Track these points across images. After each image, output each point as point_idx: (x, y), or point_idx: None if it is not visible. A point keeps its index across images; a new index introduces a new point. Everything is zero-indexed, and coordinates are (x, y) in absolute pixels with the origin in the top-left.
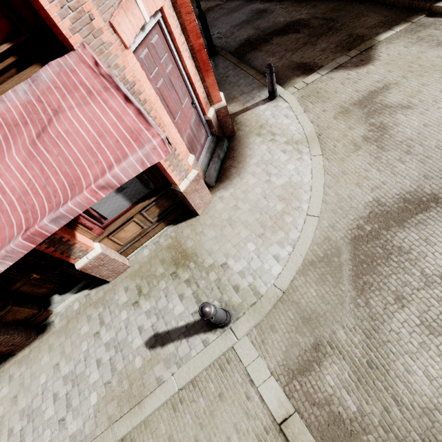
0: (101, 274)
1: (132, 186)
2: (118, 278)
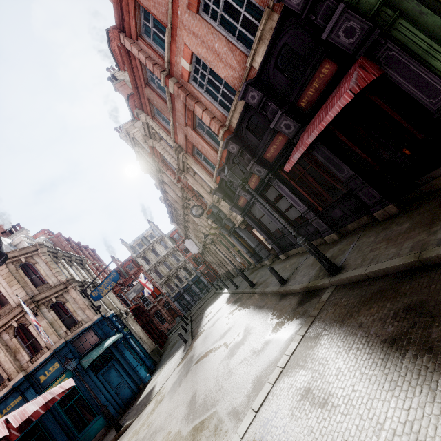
0: None
1: None
2: None
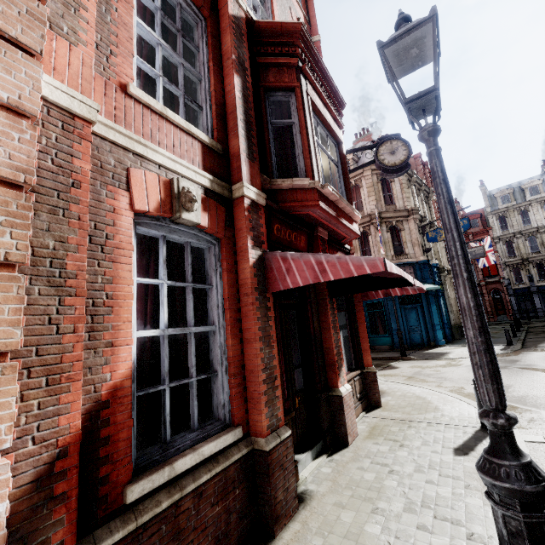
0: (347, 421)
1: (349, 356)
2: (355, 442)
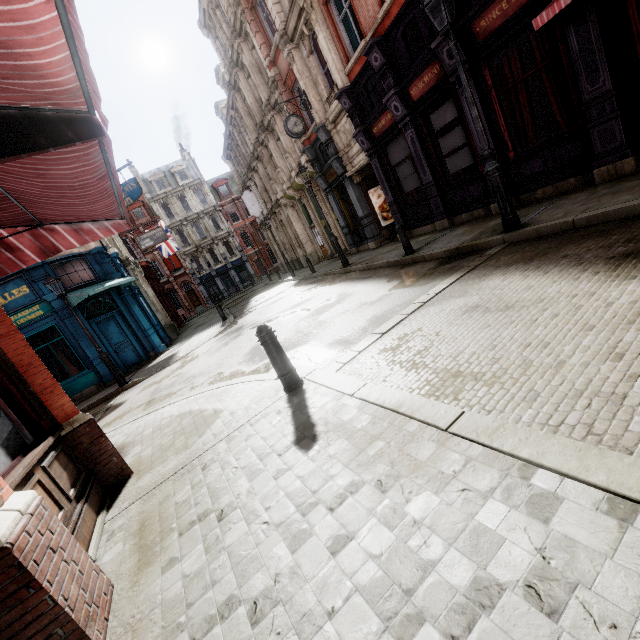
0: (65, 596)
1: (0, 424)
2: (115, 619)
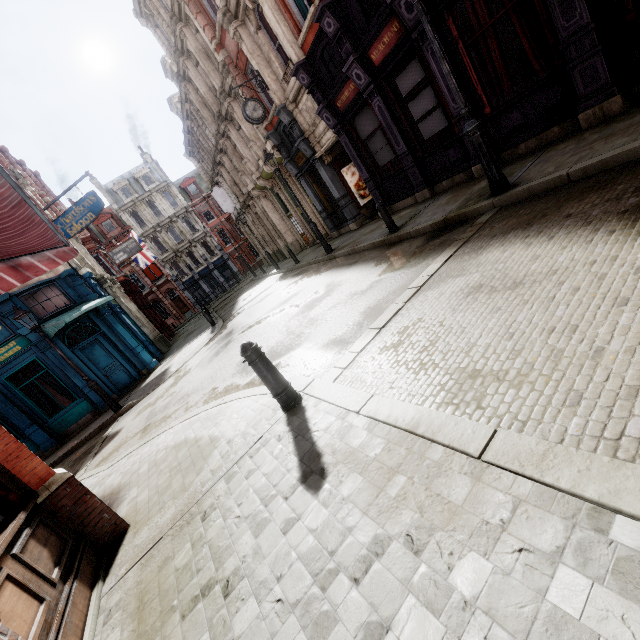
0: None
1: None
2: None
